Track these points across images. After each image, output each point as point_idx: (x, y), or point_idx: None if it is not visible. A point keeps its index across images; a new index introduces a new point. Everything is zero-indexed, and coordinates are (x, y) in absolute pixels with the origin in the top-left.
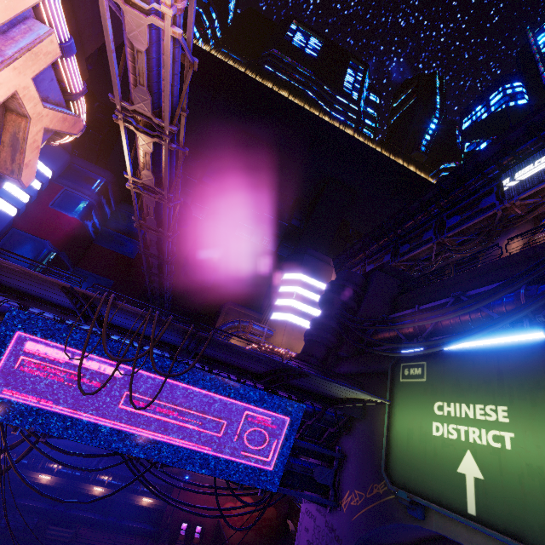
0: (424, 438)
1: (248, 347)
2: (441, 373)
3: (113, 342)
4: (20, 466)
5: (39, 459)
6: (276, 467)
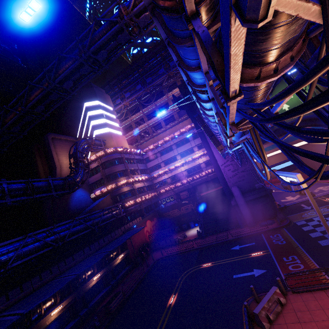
0: None
1: (89, 158)
2: None
3: None
4: None
5: (36, 310)
6: None
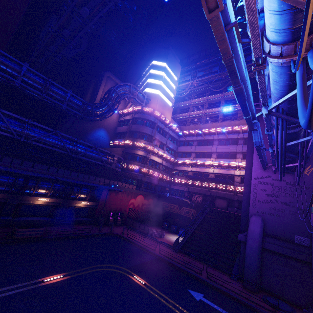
0: None
1: (127, 109)
2: None
3: None
4: None
5: None
6: None
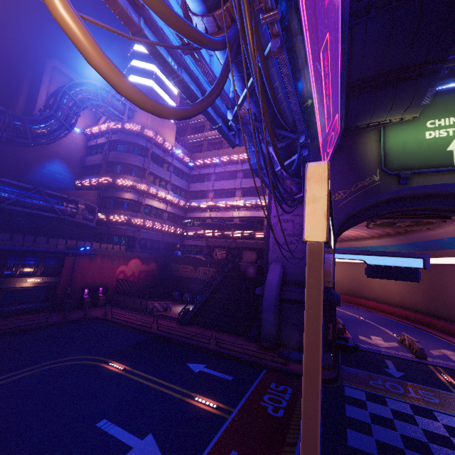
0: (419, 142)
1: (98, 126)
2: (433, 105)
3: None
4: None
5: None
6: None
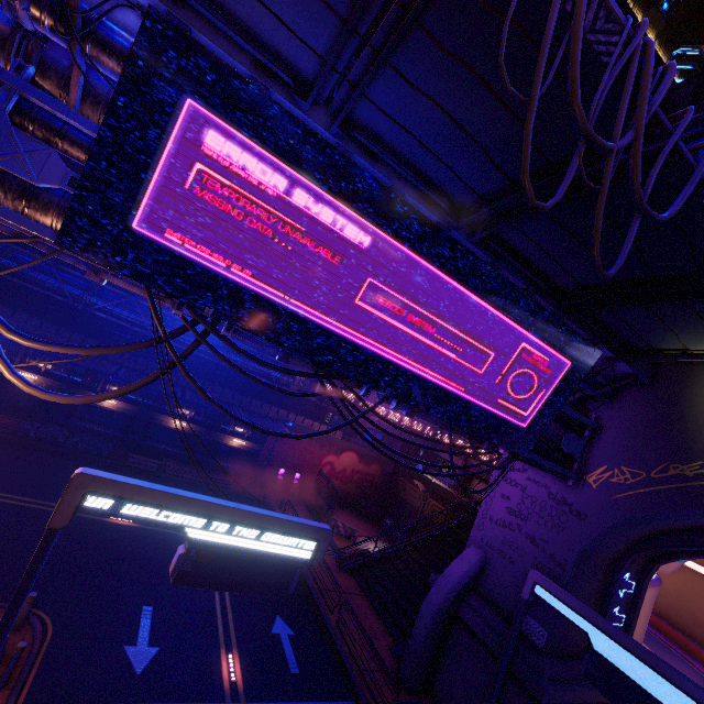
0: None
1: None
2: None
3: (358, 170)
4: (72, 384)
5: (97, 379)
6: (536, 427)
